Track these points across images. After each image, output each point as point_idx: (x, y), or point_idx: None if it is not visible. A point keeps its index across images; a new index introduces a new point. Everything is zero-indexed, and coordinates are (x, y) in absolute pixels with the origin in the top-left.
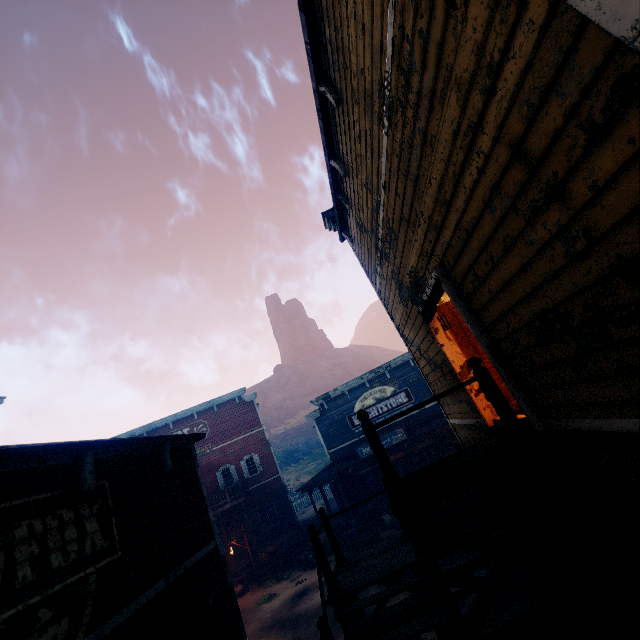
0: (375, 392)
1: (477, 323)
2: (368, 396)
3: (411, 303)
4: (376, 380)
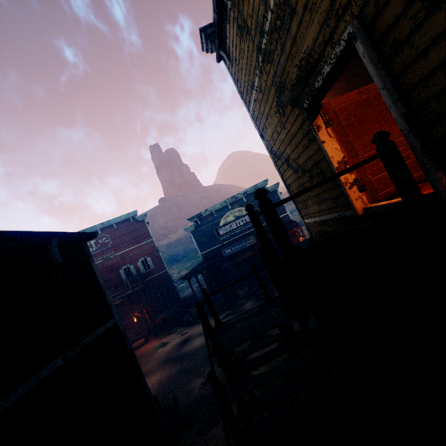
0: (235, 212)
1: (395, 88)
2: (230, 215)
3: (291, 107)
4: (236, 203)
